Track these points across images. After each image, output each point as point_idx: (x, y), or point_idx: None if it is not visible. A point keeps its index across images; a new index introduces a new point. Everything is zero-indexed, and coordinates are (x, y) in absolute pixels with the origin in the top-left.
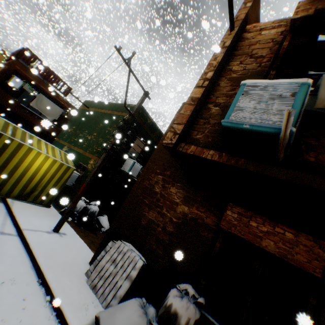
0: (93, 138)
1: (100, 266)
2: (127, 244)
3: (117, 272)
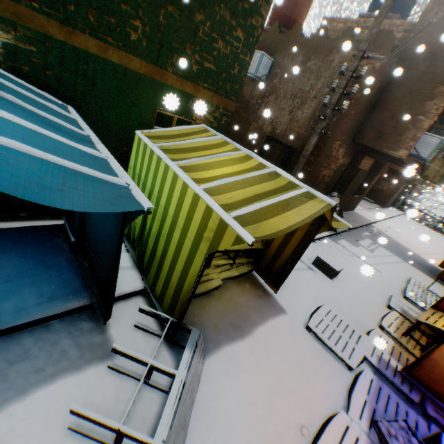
0: (165, 4)
1: None
2: None
3: None
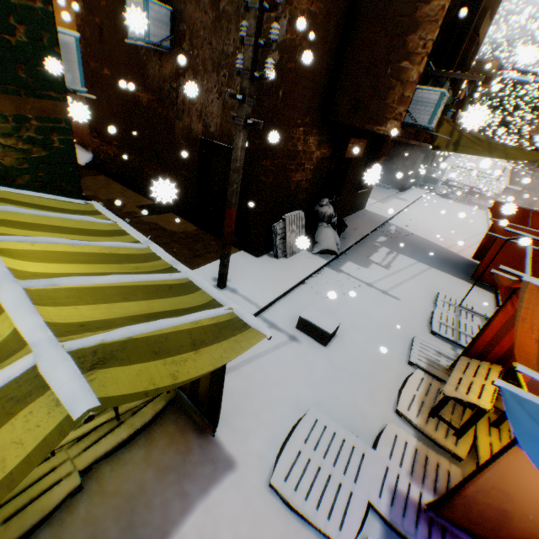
0: None
1: (288, 243)
2: (287, 214)
3: (296, 234)
